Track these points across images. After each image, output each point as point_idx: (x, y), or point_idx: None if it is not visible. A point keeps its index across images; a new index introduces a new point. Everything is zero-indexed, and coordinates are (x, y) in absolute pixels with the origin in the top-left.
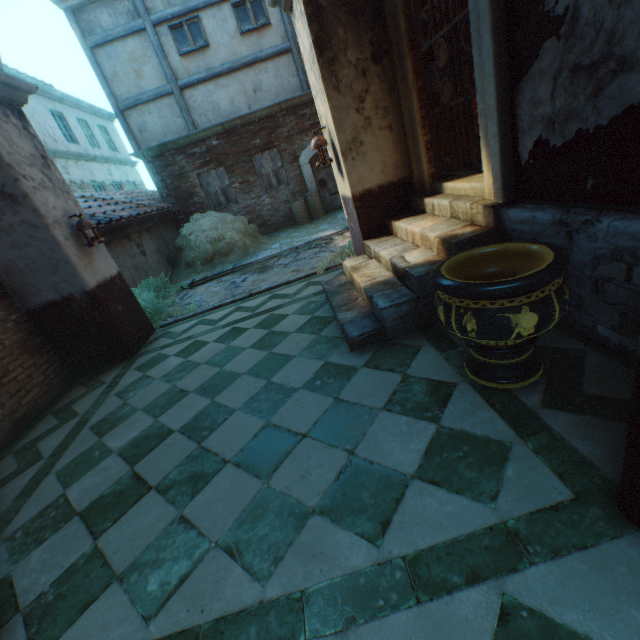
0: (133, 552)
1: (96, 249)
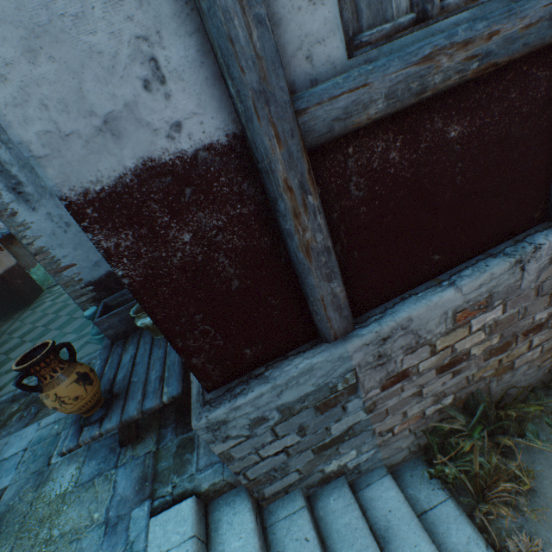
0: (19, 354)
1: (1, 253)
